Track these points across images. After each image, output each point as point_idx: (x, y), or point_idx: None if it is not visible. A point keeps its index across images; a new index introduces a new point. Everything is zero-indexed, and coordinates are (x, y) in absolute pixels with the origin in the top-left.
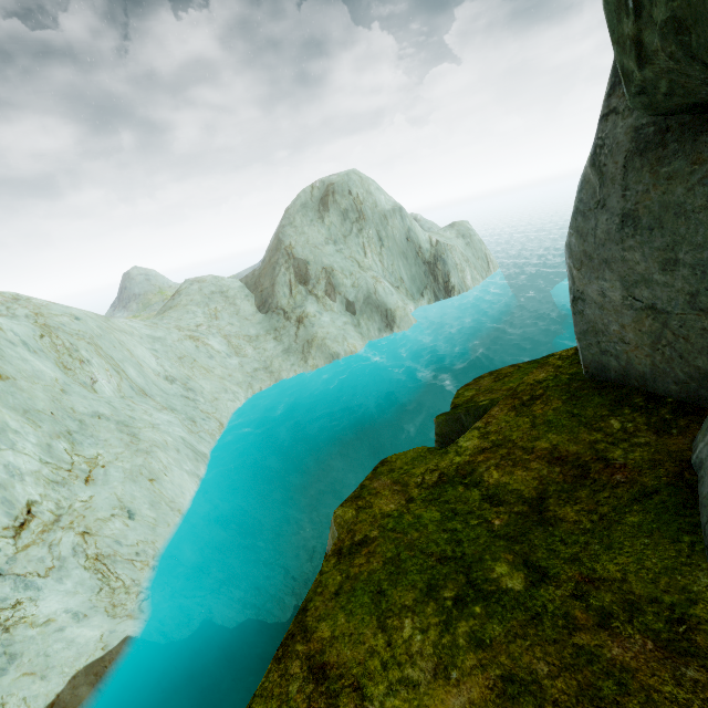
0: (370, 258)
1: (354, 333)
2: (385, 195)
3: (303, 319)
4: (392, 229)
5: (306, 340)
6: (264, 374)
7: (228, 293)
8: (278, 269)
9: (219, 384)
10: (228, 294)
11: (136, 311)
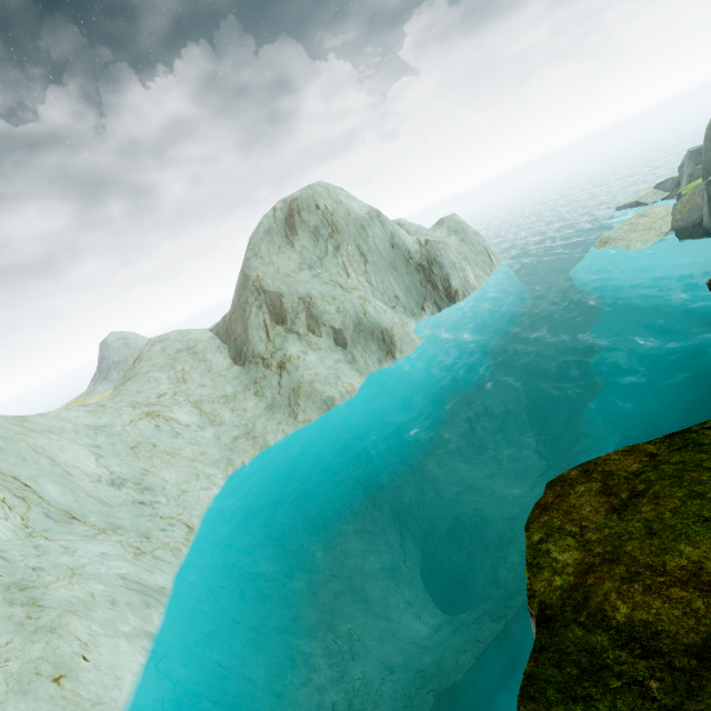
0: (353, 277)
1: (349, 369)
2: (359, 203)
3: (285, 363)
4: (373, 240)
5: (292, 389)
6: (246, 442)
7: (196, 348)
8: (248, 310)
9: (188, 469)
10: (196, 350)
11: (117, 380)
